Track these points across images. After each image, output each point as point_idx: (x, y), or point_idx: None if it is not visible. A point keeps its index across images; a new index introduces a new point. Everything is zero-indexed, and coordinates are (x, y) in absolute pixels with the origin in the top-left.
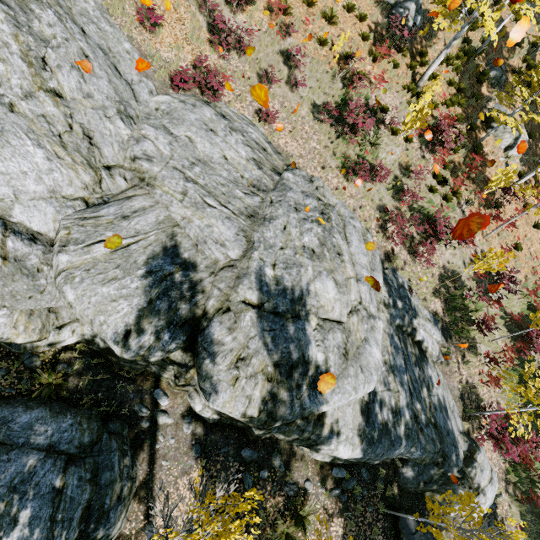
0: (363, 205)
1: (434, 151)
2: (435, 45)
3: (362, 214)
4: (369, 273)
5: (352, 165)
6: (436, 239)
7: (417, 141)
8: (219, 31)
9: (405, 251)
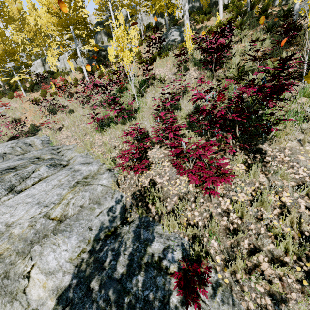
0: (115, 146)
1: (223, 65)
2: (203, 31)
3: (110, 155)
4: (1, 242)
5: (107, 120)
6: (233, 129)
7: (196, 72)
8: (55, 109)
9: (182, 177)
